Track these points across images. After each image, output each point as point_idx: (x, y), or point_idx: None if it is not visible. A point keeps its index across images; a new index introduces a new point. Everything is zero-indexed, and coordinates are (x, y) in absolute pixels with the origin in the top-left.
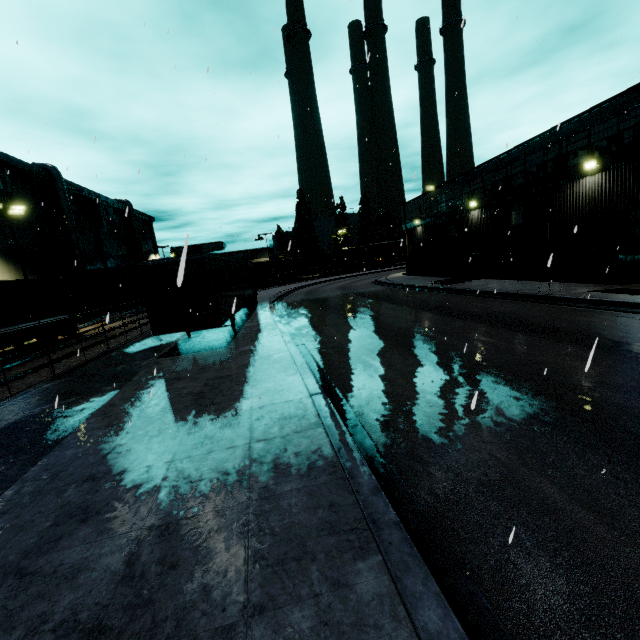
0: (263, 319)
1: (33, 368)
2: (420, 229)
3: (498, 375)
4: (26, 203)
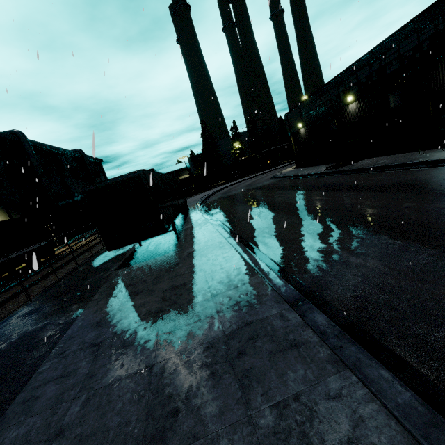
0: (197, 220)
1: (13, 294)
2: (303, 130)
3: None
4: (4, 162)
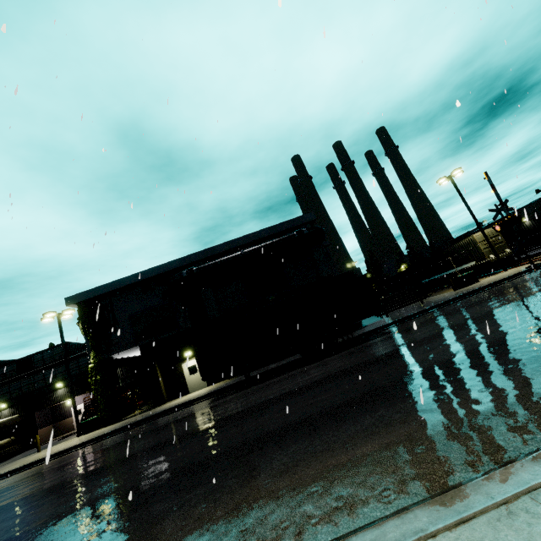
0: None
1: None
2: None
3: None
4: None
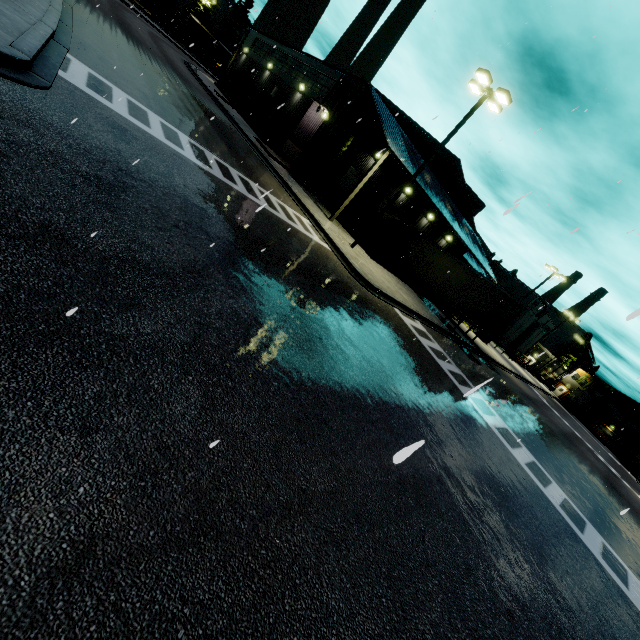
0: None
1: None
2: (244, 57)
3: (152, 72)
4: None
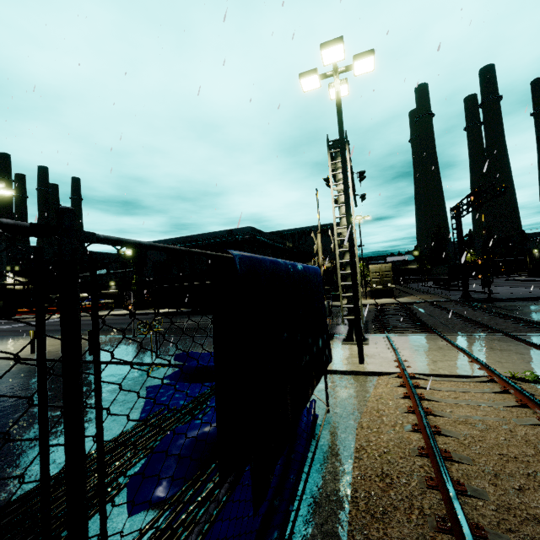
0: None
1: (413, 288)
2: (537, 254)
3: None
4: None
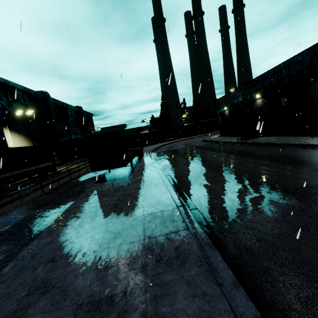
0: (147, 162)
1: (34, 189)
2: (227, 112)
3: (294, 194)
4: (34, 109)
